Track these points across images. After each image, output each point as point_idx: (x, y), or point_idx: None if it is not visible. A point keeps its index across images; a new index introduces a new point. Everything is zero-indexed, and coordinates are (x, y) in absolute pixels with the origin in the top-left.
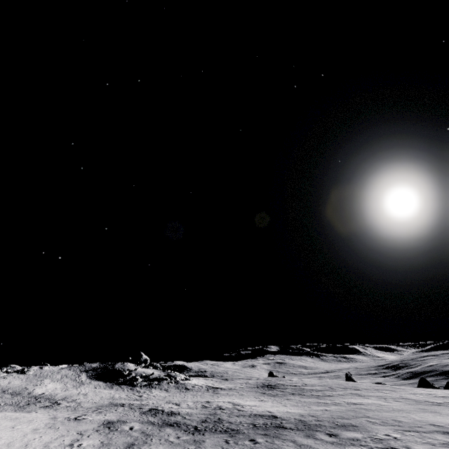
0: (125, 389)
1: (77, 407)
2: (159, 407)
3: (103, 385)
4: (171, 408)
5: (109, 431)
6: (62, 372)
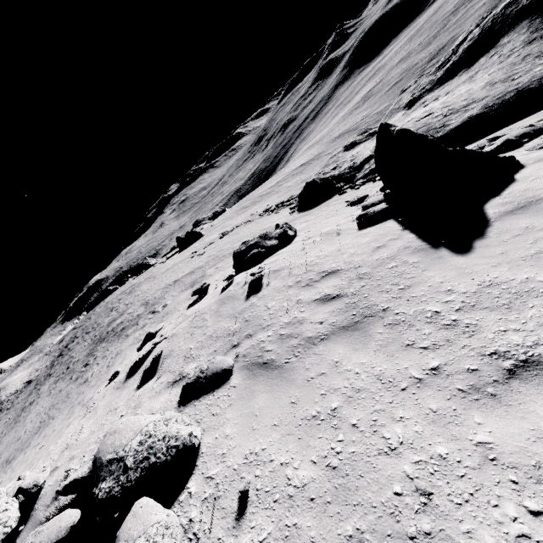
0: None
1: None
2: None
3: None
4: None
5: None
6: None
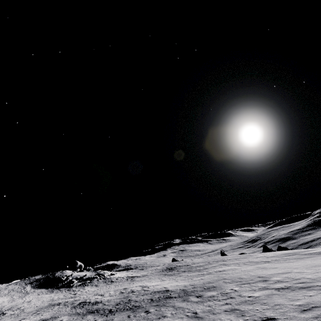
0: (63, 290)
1: (20, 314)
2: (87, 300)
3: (45, 291)
4: (96, 299)
5: None
6: (9, 287)
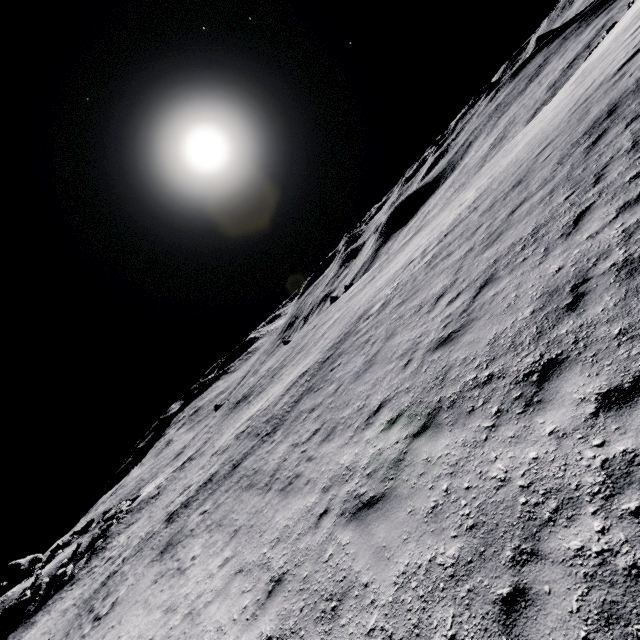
0: (61, 596)
1: None
2: (174, 509)
3: None
4: (191, 491)
5: (189, 538)
6: None
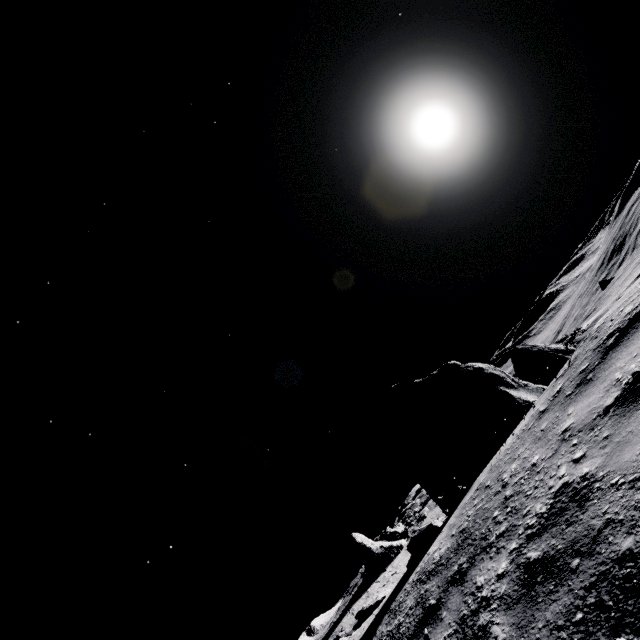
0: None
1: None
2: None
3: None
4: None
5: None
6: None
